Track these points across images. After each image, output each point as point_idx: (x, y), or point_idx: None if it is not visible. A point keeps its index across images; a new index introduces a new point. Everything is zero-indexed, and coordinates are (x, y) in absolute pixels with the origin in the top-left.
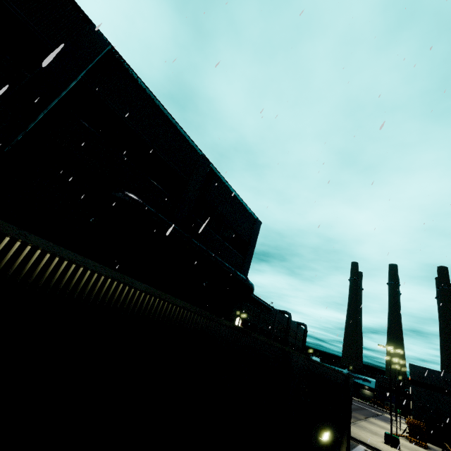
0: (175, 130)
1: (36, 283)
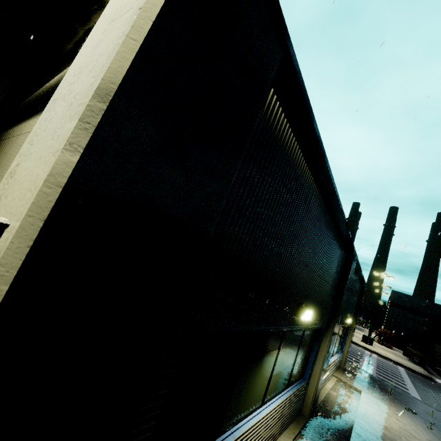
0: None
1: (289, 159)
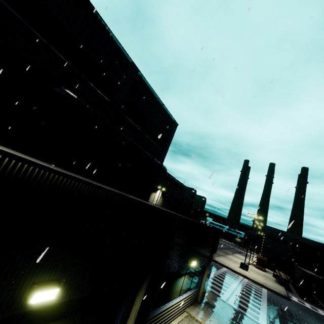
0: (108, 36)
1: None
